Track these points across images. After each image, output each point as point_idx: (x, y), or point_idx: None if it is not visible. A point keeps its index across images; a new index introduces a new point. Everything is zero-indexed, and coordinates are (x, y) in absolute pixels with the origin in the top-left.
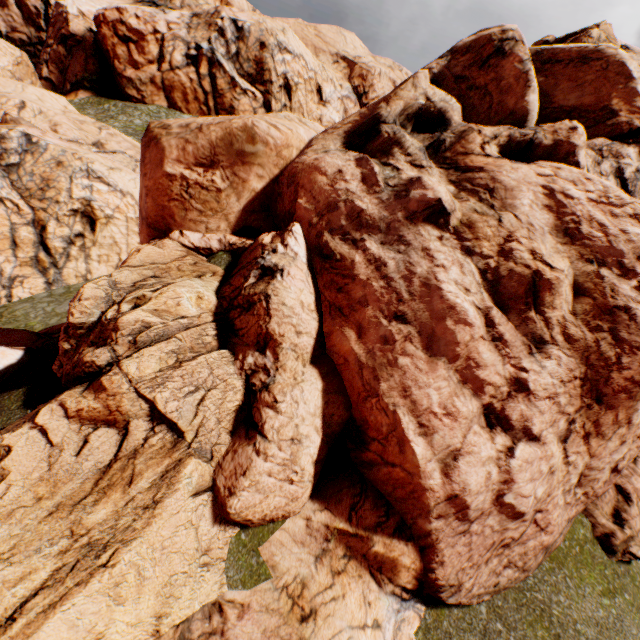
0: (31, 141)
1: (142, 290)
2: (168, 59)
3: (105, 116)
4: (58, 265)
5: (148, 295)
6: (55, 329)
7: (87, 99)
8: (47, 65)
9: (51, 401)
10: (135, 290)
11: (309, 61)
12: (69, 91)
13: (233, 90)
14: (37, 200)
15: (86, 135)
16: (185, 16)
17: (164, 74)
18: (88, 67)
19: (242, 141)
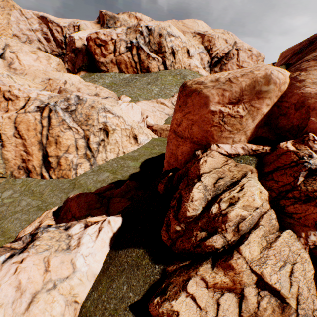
0: (79, 98)
1: (231, 192)
2: (118, 50)
3: (93, 81)
4: (94, 156)
5: (235, 195)
6: (102, 190)
7: (84, 75)
8: (67, 63)
9: (191, 274)
10: (216, 189)
11: (182, 38)
12: (76, 72)
13: (148, 59)
14: (84, 126)
15: (91, 91)
16: (124, 29)
17: (116, 57)
18: (84, 61)
19: (261, 84)
